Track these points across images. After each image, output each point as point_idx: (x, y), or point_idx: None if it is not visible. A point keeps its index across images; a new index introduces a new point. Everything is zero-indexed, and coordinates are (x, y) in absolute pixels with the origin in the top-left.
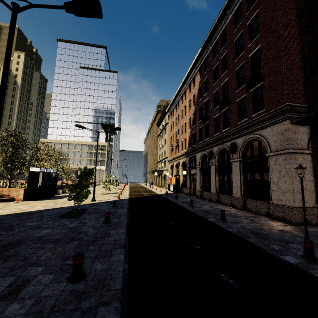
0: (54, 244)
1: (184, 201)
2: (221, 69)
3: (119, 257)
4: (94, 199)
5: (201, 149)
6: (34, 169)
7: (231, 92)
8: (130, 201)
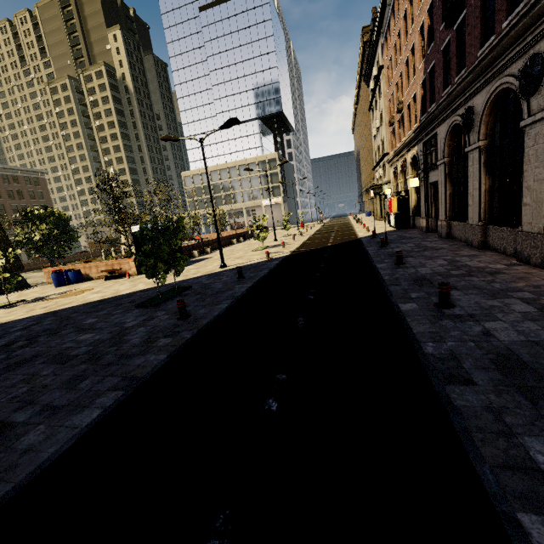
0: (57, 367)
1: (392, 253)
2: None
3: (89, 415)
4: (223, 264)
5: (446, 113)
6: (136, 229)
7: None
8: (284, 262)
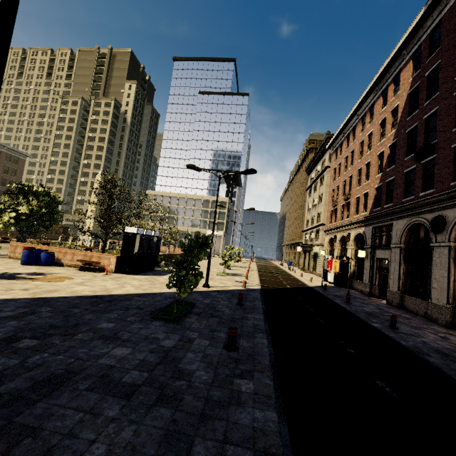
0: (122, 404)
1: (367, 312)
2: None
3: None
4: (207, 284)
5: (408, 213)
6: (130, 229)
7: None
8: (265, 295)
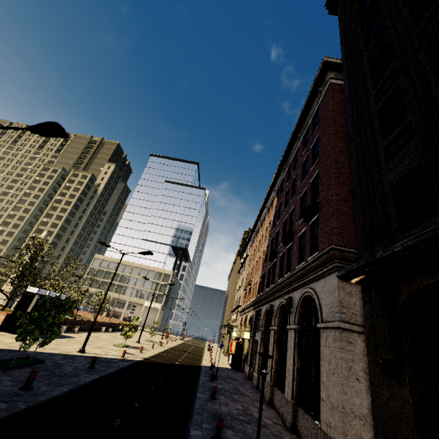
0: None
1: None
2: (291, 194)
3: None
4: (83, 349)
5: (265, 300)
6: (31, 289)
7: (295, 223)
8: (134, 365)
